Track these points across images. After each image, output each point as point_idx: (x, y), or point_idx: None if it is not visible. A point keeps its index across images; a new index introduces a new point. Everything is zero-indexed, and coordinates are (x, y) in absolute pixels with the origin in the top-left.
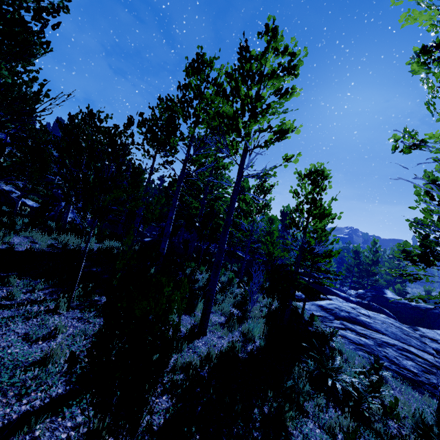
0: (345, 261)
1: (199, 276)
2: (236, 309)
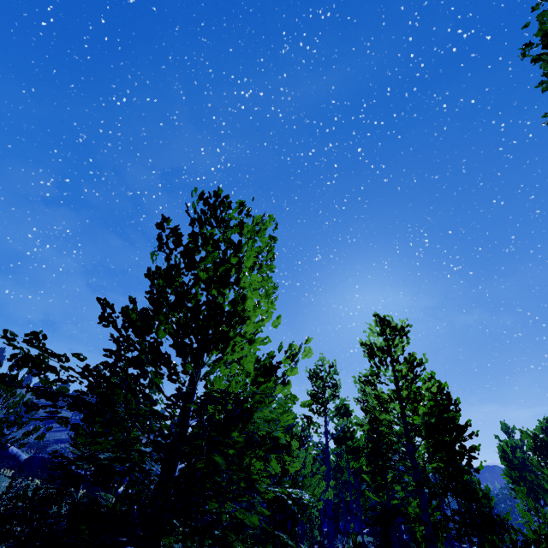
0: None
1: None
2: None
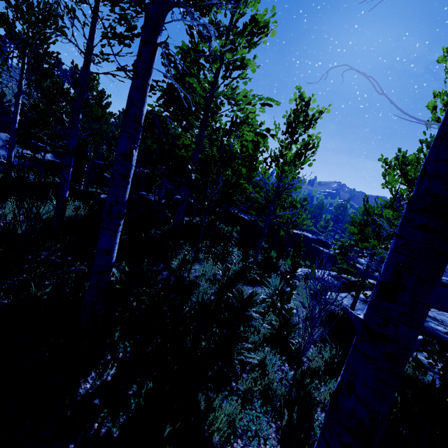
0: (340, 220)
1: (195, 267)
2: (278, 356)
